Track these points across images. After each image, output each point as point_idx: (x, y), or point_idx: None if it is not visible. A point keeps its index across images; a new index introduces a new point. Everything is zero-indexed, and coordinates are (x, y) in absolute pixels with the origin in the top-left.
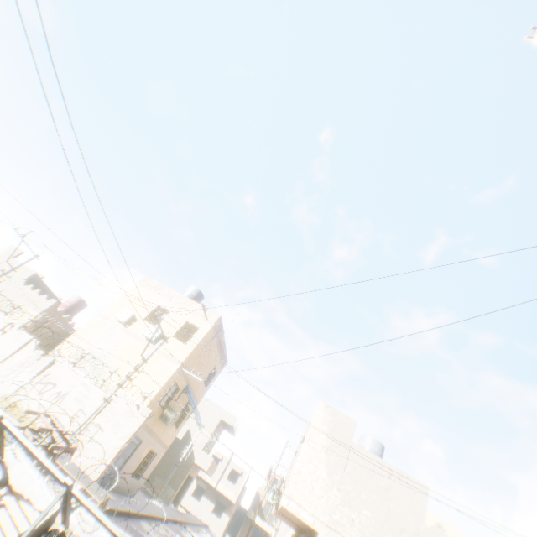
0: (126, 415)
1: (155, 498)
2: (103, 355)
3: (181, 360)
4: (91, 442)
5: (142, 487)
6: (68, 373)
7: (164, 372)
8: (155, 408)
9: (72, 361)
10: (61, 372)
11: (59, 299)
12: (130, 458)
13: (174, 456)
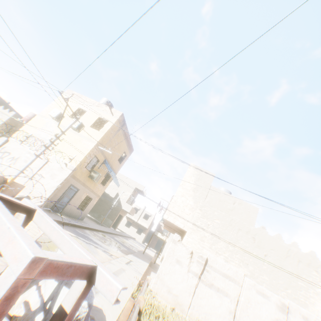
0: (59, 170)
1: (100, 224)
2: (44, 139)
3: (96, 140)
4: (37, 184)
5: (95, 220)
6: (18, 147)
7: (86, 148)
8: (83, 170)
9: (19, 139)
10: (14, 146)
11: (22, 117)
12: (73, 199)
13: (110, 206)
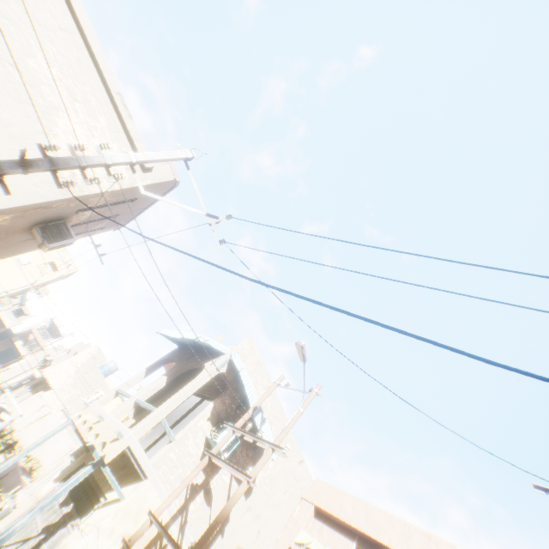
0: None
1: None
2: None
3: (35, 284)
4: None
5: None
6: None
7: (20, 285)
8: (1, 298)
9: None
10: None
11: None
12: None
13: None
